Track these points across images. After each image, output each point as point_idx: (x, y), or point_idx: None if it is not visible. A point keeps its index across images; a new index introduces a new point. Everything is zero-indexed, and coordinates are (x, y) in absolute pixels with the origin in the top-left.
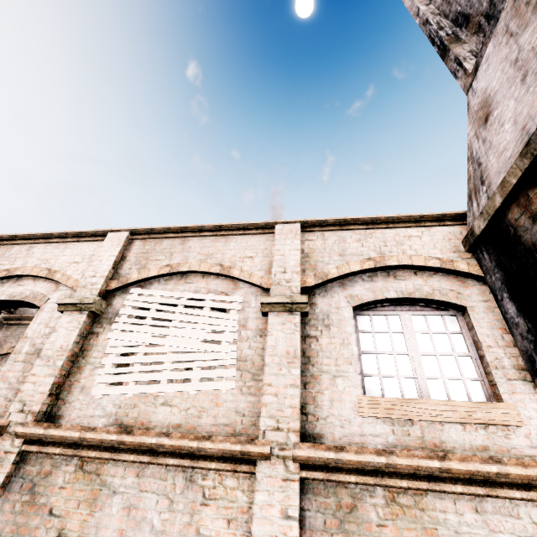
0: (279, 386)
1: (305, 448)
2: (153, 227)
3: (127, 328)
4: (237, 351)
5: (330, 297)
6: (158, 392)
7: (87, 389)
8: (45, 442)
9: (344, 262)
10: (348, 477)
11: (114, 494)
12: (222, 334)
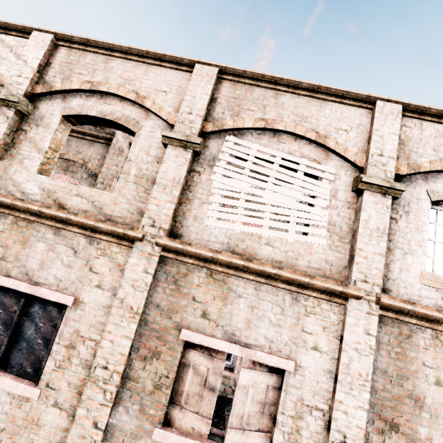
0: (369, 252)
1: (386, 298)
2: (247, 70)
3: (229, 174)
4: (328, 216)
5: (413, 187)
6: (262, 234)
7: (199, 219)
8: (178, 253)
9: (437, 158)
10: (411, 320)
11: (239, 297)
12: (316, 199)
